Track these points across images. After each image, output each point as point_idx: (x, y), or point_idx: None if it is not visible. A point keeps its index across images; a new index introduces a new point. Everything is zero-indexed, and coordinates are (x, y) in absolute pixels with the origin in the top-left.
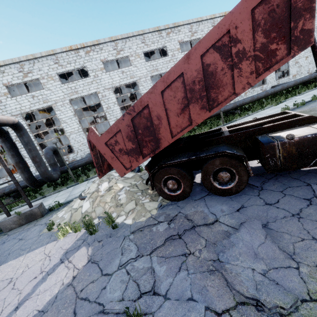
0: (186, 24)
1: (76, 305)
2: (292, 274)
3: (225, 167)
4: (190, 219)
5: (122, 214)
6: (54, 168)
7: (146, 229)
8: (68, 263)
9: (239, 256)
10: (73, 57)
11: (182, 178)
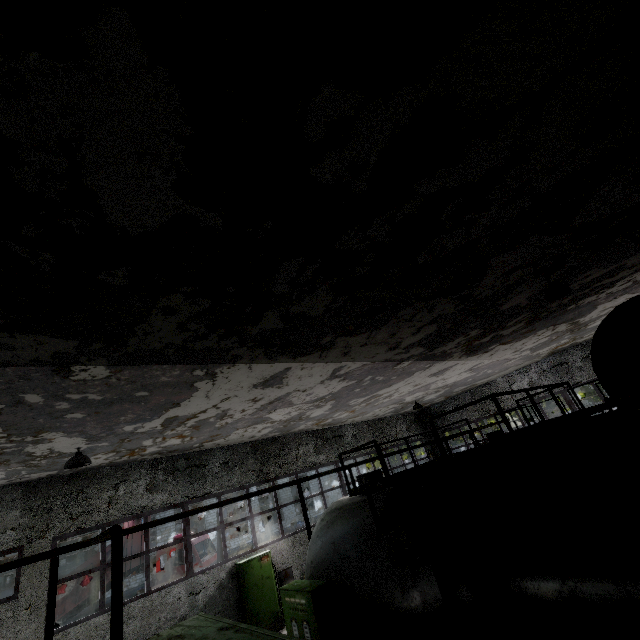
0: None
1: None
2: None
3: None
4: None
5: None
6: None
7: None
8: None
9: None
10: None
11: None
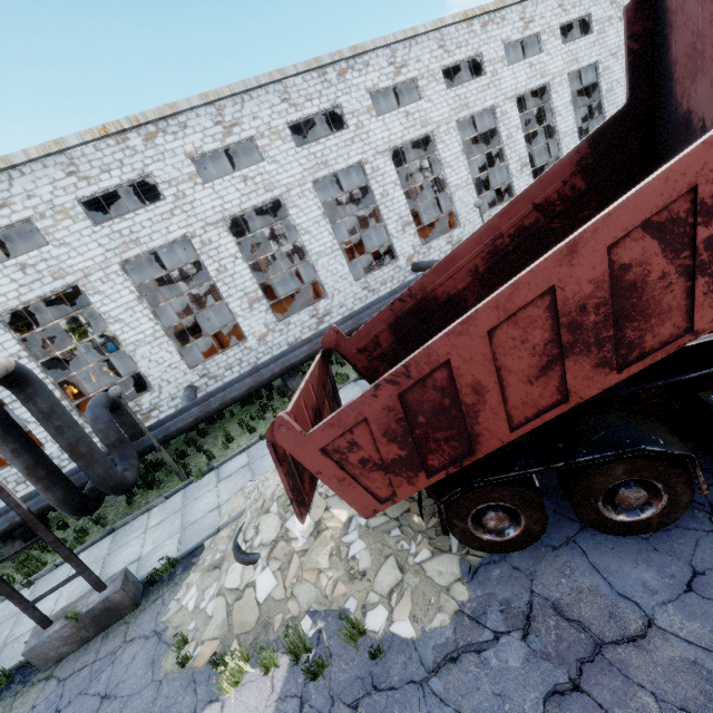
0: (382, 46)
1: None
2: None
3: (638, 478)
4: (576, 618)
5: (372, 600)
6: (121, 453)
7: (466, 655)
8: None
9: None
10: (114, 153)
11: (524, 506)
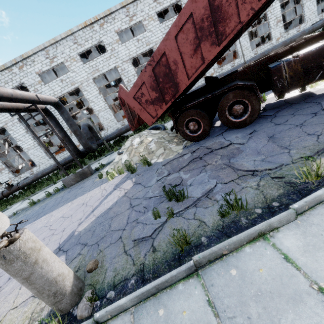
0: None
1: (131, 201)
2: (284, 155)
3: (238, 99)
4: (210, 147)
5: (154, 158)
6: (91, 141)
7: (174, 161)
8: (119, 189)
9: (245, 157)
10: (89, 33)
11: (201, 118)
